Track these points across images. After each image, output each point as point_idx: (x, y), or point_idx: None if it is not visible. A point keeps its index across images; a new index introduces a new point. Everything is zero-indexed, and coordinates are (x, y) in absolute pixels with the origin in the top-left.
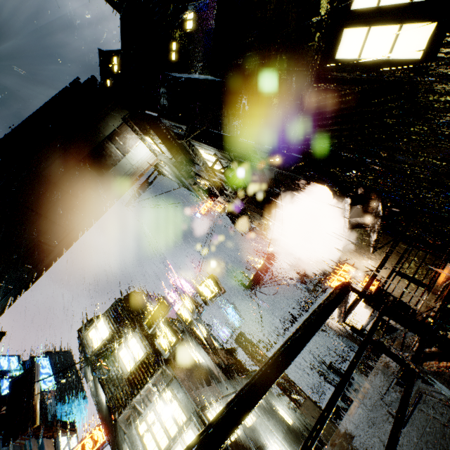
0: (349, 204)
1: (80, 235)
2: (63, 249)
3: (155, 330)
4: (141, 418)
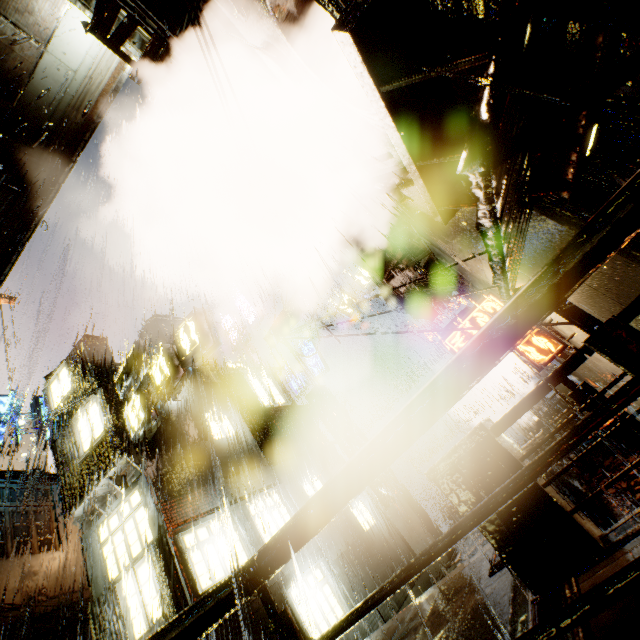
0: (371, 76)
1: (26, 225)
2: (7, 251)
3: (130, 393)
4: (101, 521)
